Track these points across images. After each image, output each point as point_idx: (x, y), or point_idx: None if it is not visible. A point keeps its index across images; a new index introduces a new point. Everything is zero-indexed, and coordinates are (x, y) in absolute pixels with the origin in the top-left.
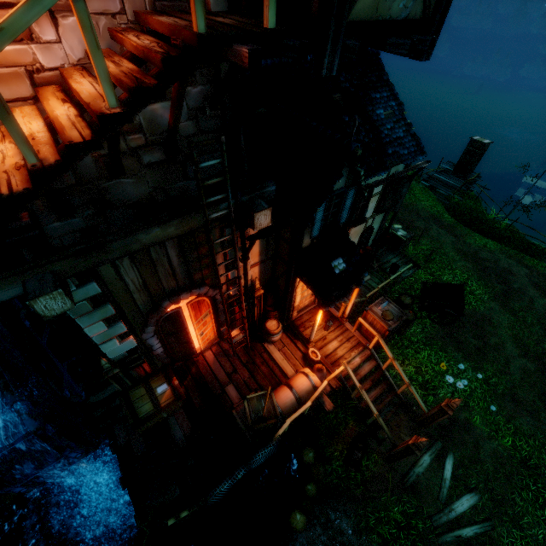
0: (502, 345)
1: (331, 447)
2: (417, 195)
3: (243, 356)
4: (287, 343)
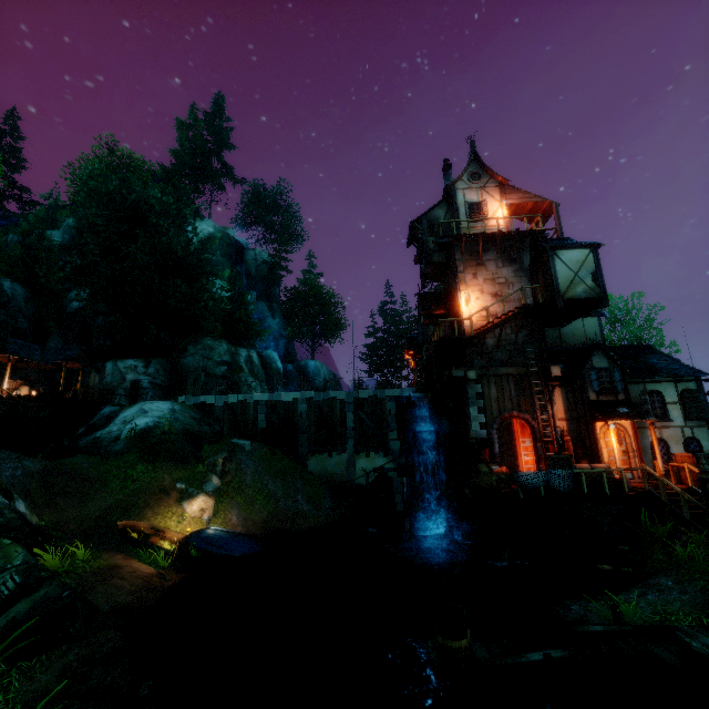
0: None
1: (652, 548)
2: None
3: None
4: None
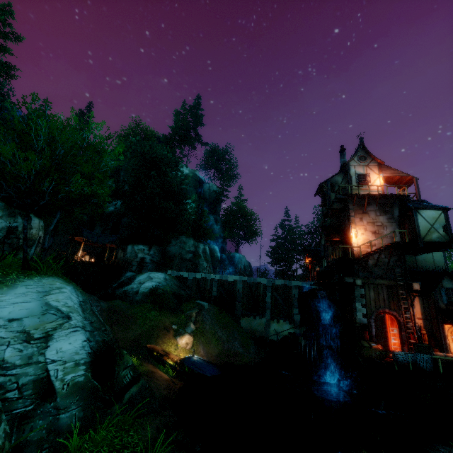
0: None
1: None
2: None
3: None
4: None
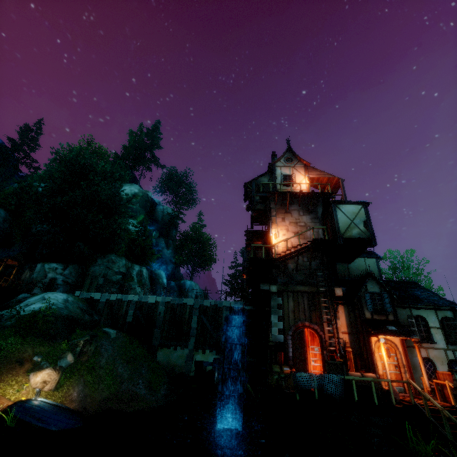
0: None
1: None
2: None
3: None
4: None
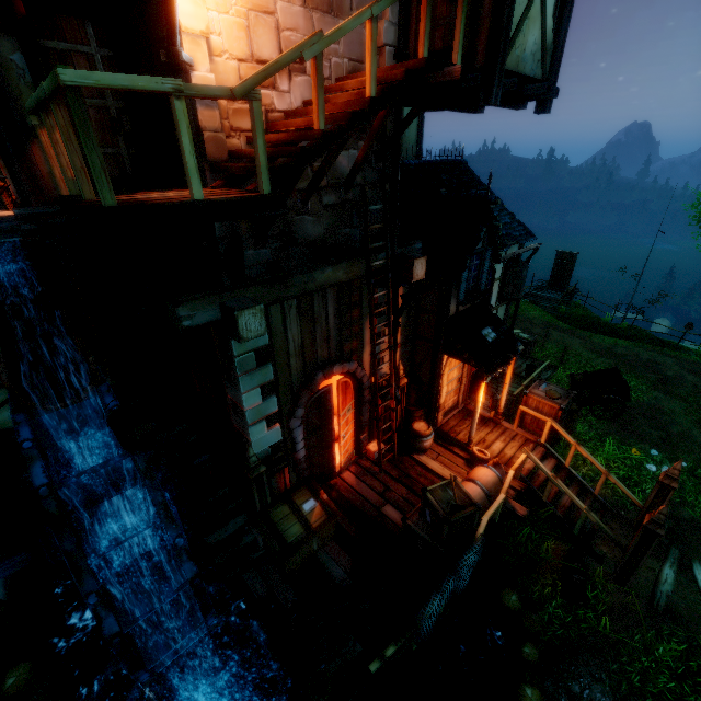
0: (689, 433)
1: (537, 583)
2: (522, 307)
3: (392, 470)
4: (441, 451)
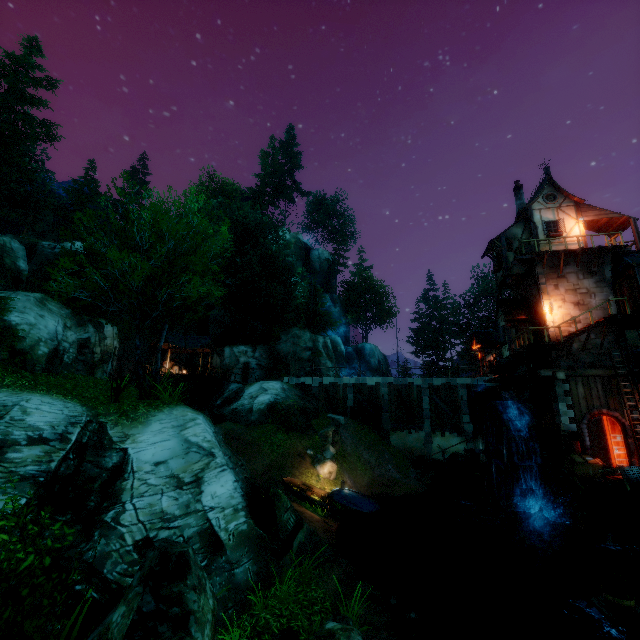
0: None
1: None
2: None
3: None
4: None
